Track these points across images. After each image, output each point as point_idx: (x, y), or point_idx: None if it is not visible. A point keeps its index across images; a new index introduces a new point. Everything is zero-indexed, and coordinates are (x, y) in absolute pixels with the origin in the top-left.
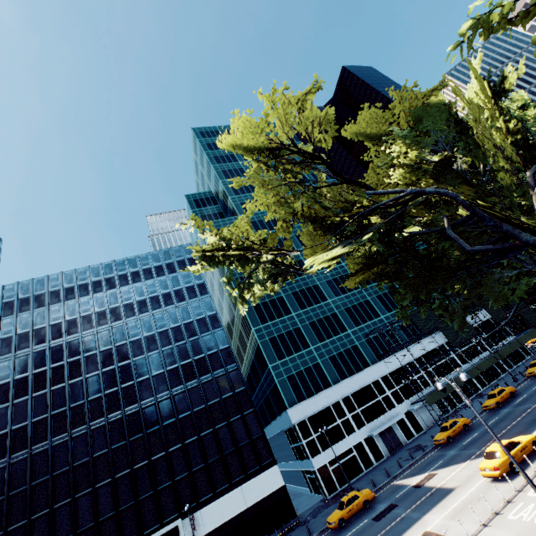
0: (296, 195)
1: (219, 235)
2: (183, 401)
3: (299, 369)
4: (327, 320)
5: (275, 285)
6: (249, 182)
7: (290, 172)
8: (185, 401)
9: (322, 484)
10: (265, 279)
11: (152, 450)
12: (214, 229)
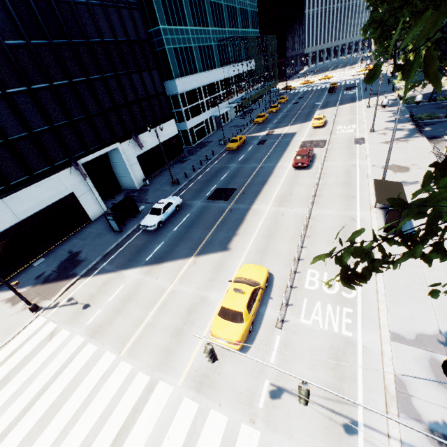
0: None
1: None
2: (89, 20)
3: (181, 45)
4: (199, 4)
5: None
6: None
7: None
8: (91, 21)
9: (190, 138)
10: None
11: (68, 69)
12: None
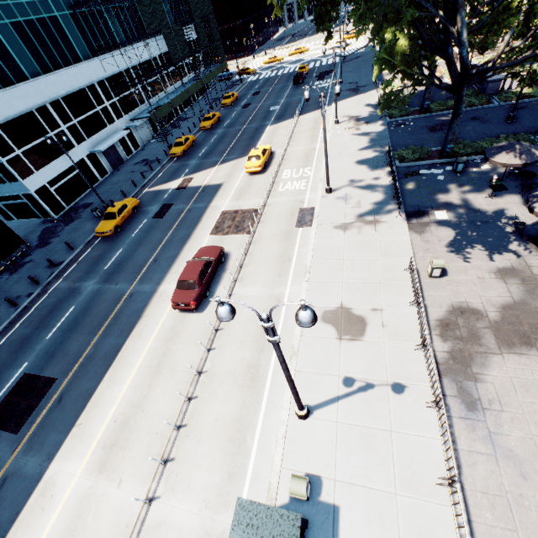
0: None
1: None
2: None
3: None
4: None
5: None
6: None
7: None
8: None
9: (45, 207)
10: None
11: None
12: None
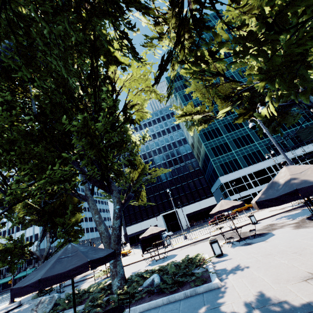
0: (209, 92)
1: (183, 110)
2: (174, 172)
3: (225, 161)
4: (242, 138)
5: (205, 124)
6: (192, 90)
7: (207, 81)
8: (175, 172)
9: None
10: (200, 123)
11: (165, 187)
12: (181, 108)
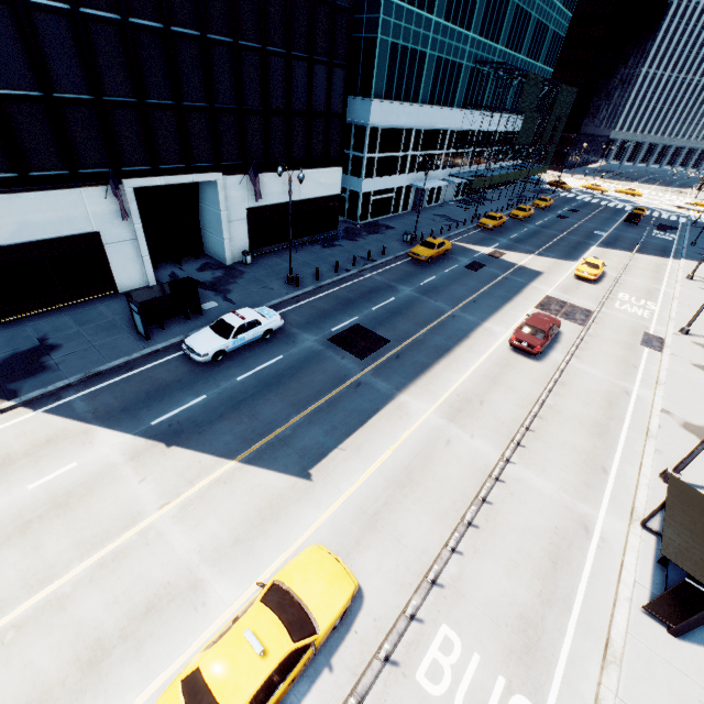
0: None
1: None
2: None
3: (407, 44)
4: None
5: None
6: None
7: None
8: None
9: (360, 209)
10: None
11: (171, 4)
12: None
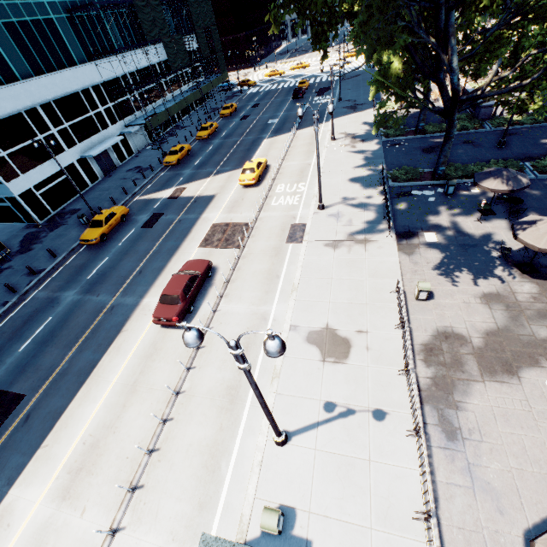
0: None
1: None
2: None
3: None
4: None
5: None
6: None
7: None
8: None
9: (29, 211)
10: None
11: None
12: None
